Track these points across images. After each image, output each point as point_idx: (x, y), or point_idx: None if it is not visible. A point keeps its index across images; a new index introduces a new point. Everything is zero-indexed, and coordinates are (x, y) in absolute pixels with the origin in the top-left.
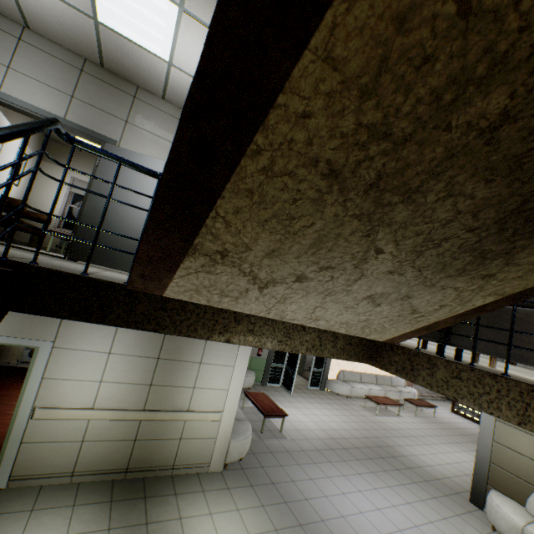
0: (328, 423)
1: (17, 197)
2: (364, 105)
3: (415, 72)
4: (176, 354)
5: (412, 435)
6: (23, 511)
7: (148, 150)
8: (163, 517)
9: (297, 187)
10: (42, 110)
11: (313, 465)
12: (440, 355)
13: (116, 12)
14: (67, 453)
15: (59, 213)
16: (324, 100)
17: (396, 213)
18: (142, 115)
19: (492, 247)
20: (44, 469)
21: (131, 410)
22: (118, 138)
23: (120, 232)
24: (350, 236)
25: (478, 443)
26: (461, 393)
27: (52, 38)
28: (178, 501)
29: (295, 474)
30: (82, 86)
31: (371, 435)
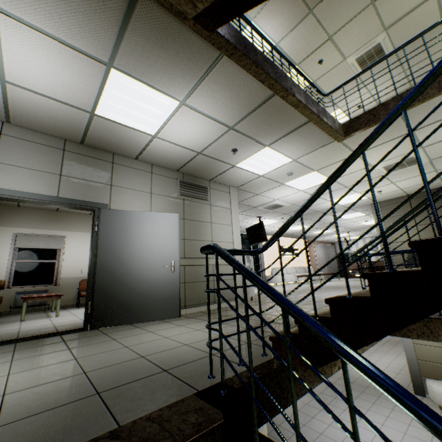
0: None
1: None
2: None
3: None
4: None
5: None
6: None
7: (134, 204)
8: None
9: None
10: (36, 194)
11: (313, 420)
12: (439, 315)
13: (117, 108)
14: None
15: (6, 272)
16: None
17: None
18: (122, 176)
19: None
20: None
21: None
22: (108, 201)
23: (135, 286)
24: None
25: (405, 348)
26: None
27: (33, 128)
28: None
29: (309, 435)
30: (67, 163)
31: None
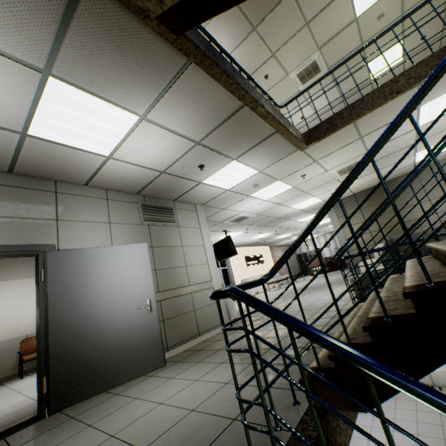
0: None
1: None
2: None
3: None
4: None
5: None
6: None
7: (90, 239)
8: None
9: None
10: None
11: None
12: None
13: (58, 125)
14: None
15: None
16: None
17: None
18: (70, 207)
19: None
20: None
21: None
22: (55, 240)
23: (104, 341)
24: None
25: None
26: None
27: None
28: None
29: None
30: None
31: None
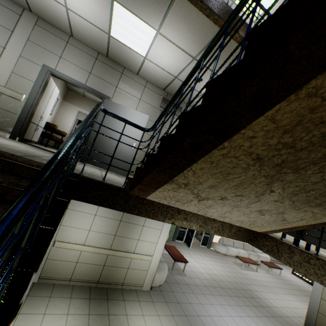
0: (212, 270)
1: (50, 120)
2: (284, 135)
3: (315, 126)
4: (130, 219)
5: (265, 285)
6: (46, 296)
7: (126, 103)
8: (117, 312)
9: (237, 162)
10: (74, 80)
11: (202, 295)
12: (296, 246)
13: (121, 32)
14: (68, 267)
15: (70, 130)
16: (264, 132)
17: (287, 176)
18: (125, 83)
19: None
20: (56, 275)
21: (103, 248)
22: (111, 96)
23: (108, 148)
24: (257, 183)
25: (310, 298)
26: (309, 272)
27: (83, 42)
28: (125, 304)
29: (192, 299)
30: (95, 67)
31: (239, 282)
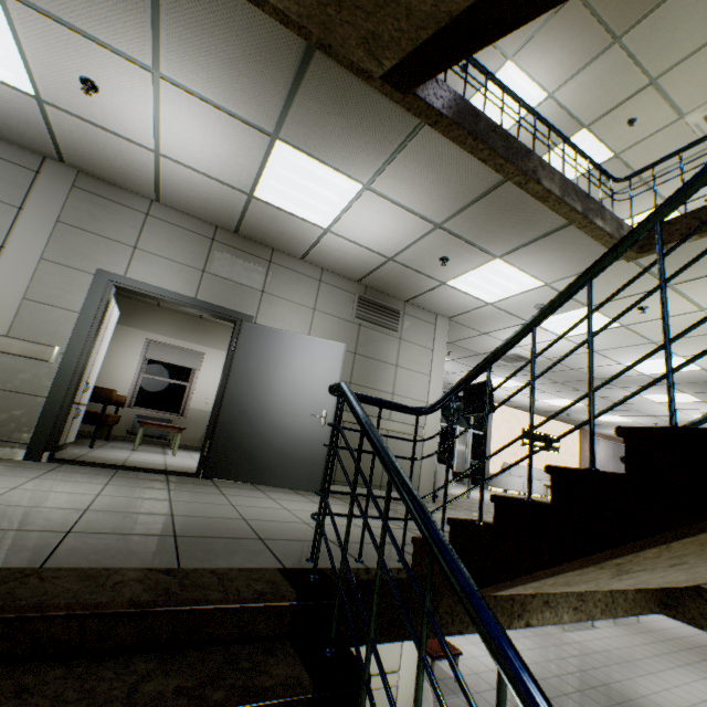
0: None
1: None
2: None
3: None
4: None
5: (626, 660)
6: None
7: (288, 322)
8: None
9: None
10: (171, 292)
11: None
12: None
13: (280, 189)
14: None
15: (131, 387)
16: None
17: None
18: (279, 281)
19: None
20: None
21: None
22: (255, 313)
23: (267, 433)
24: None
25: None
26: None
27: (183, 209)
28: None
29: None
30: (213, 257)
31: (574, 668)
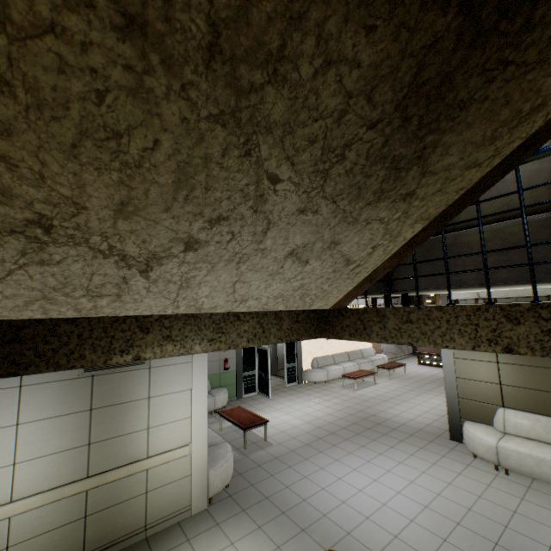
0: (312, 414)
1: None
2: None
3: None
4: (114, 397)
5: (391, 398)
6: None
7: None
8: None
9: (86, 62)
10: None
11: (305, 461)
12: (389, 305)
13: None
14: None
15: None
16: None
17: (270, 105)
18: None
19: (402, 150)
20: None
21: (69, 483)
22: None
23: None
24: (224, 159)
25: (445, 384)
26: (415, 336)
27: None
28: None
29: (288, 478)
30: None
31: (355, 411)
